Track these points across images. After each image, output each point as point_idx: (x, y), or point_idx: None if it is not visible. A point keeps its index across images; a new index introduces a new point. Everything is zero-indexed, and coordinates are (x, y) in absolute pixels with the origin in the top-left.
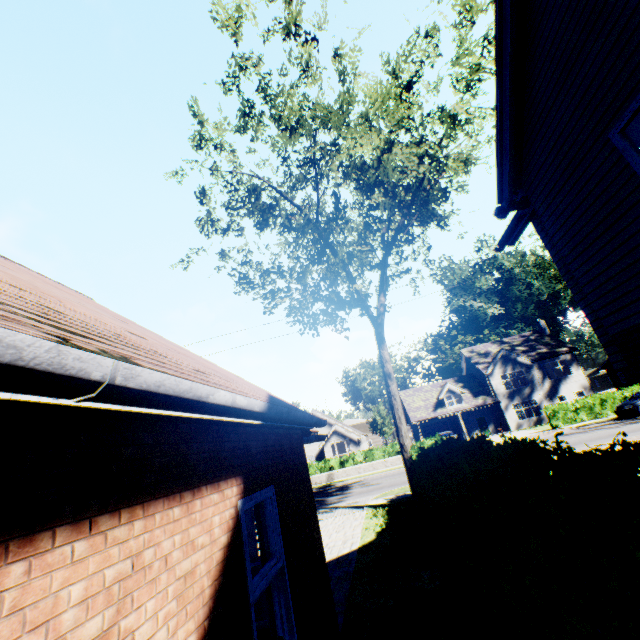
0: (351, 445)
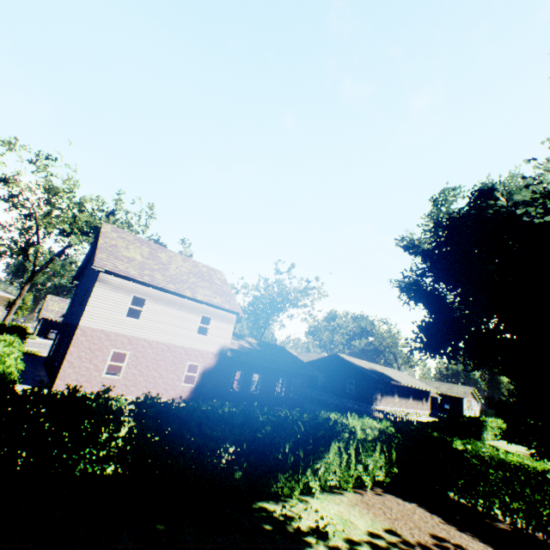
0: None
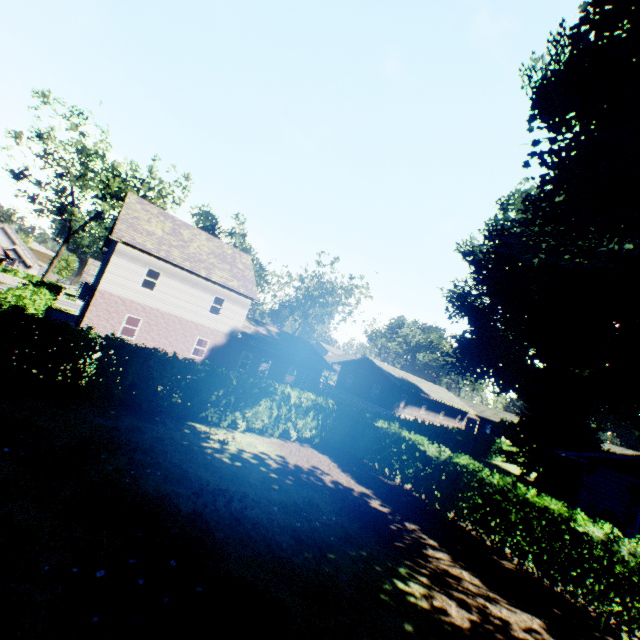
0: (22, 265)
